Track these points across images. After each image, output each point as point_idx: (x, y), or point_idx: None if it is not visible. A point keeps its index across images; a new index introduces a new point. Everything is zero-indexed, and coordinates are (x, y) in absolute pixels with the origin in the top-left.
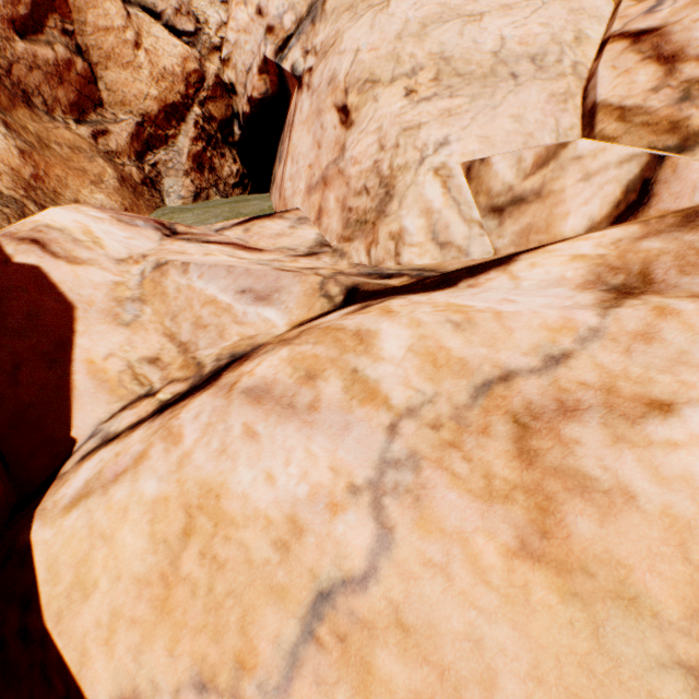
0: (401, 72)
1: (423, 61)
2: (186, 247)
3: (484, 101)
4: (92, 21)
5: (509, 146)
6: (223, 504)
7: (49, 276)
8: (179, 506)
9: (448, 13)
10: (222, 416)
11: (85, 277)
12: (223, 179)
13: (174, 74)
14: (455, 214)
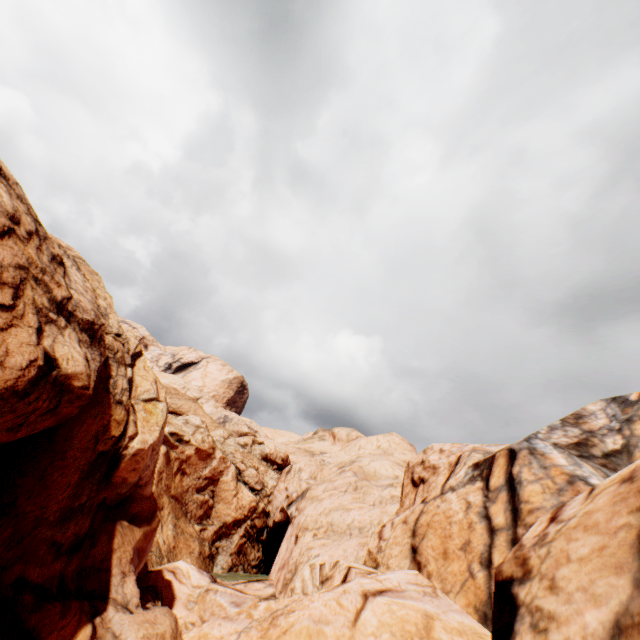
0: (315, 526)
1: (324, 523)
2: (218, 586)
3: (337, 541)
4: (223, 487)
5: (338, 559)
6: (208, 635)
7: (173, 585)
8: (198, 636)
9: (340, 506)
10: (214, 621)
11: (182, 588)
12: (249, 560)
13: (245, 506)
14: (311, 581)
